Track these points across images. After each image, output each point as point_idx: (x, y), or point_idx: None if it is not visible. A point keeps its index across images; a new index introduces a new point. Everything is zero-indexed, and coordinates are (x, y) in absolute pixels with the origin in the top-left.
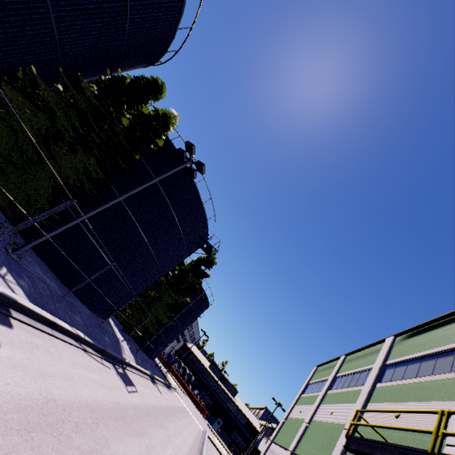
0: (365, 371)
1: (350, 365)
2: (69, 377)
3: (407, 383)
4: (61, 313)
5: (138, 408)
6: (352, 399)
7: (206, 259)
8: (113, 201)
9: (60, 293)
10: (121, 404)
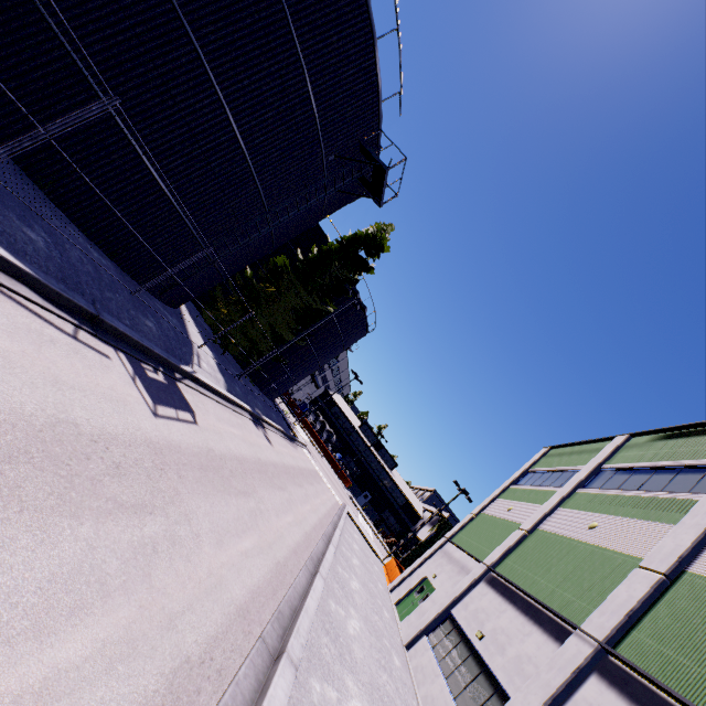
0: (695, 468)
1: (643, 452)
2: None
3: None
4: None
5: (172, 451)
6: (656, 515)
7: (370, 235)
8: None
9: None
10: (81, 429)
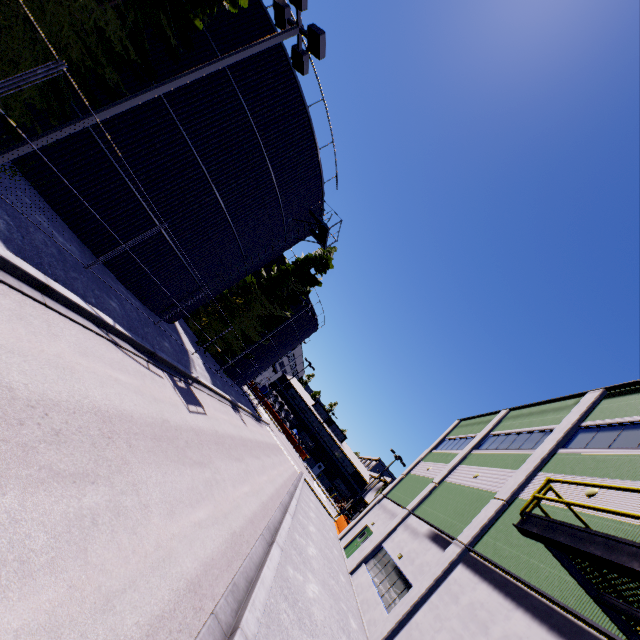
0: (539, 432)
1: (514, 422)
2: (64, 366)
3: (619, 454)
4: (78, 287)
5: (202, 433)
6: (511, 465)
7: (318, 258)
8: (148, 93)
9: (81, 262)
10: (170, 423)
